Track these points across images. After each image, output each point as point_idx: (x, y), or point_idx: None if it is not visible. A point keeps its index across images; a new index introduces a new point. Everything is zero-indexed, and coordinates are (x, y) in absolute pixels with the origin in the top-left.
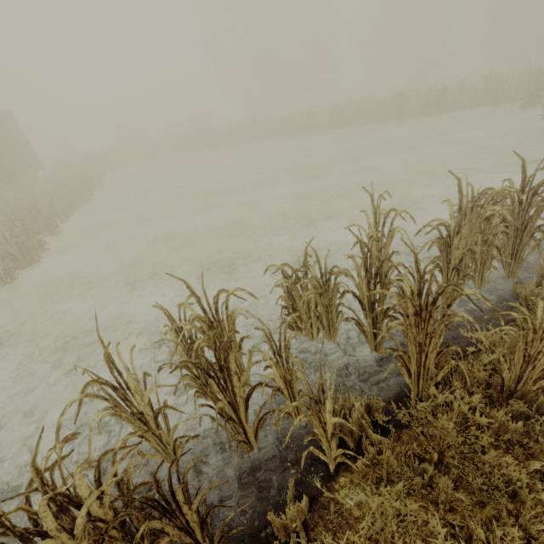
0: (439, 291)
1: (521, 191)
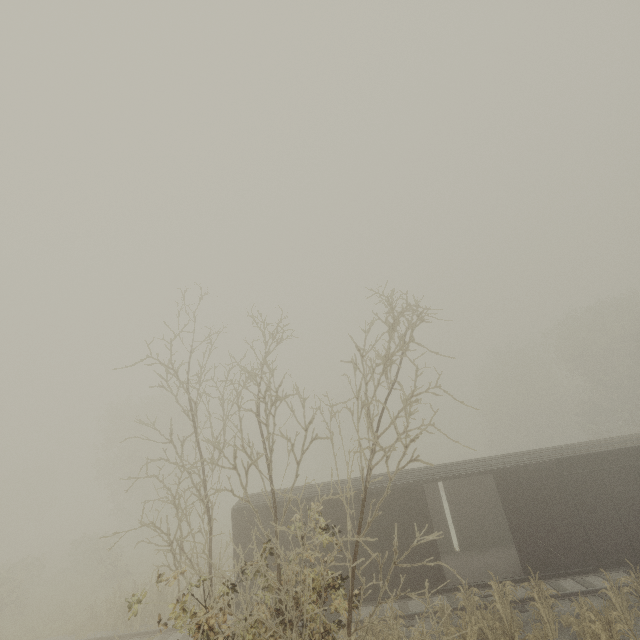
0: None
1: None
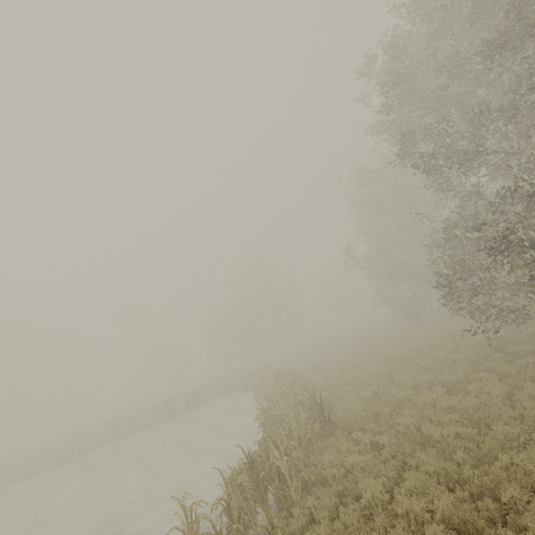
0: (227, 534)
1: (248, 462)
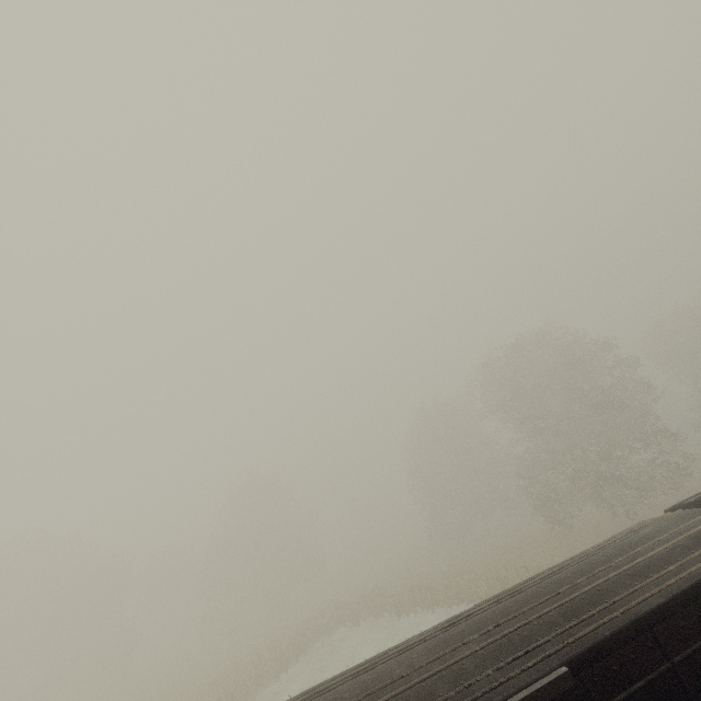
0: None
1: None
